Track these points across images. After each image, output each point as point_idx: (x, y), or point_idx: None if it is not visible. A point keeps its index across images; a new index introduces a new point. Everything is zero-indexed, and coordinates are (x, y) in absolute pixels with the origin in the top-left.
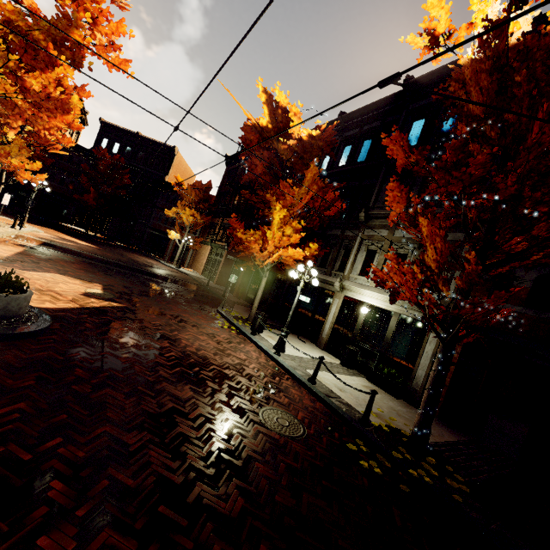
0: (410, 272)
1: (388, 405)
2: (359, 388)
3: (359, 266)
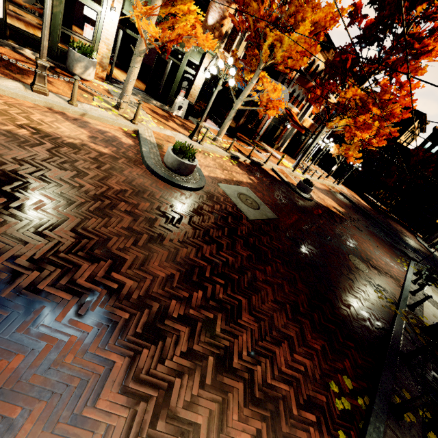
0: None
1: None
2: None
3: None
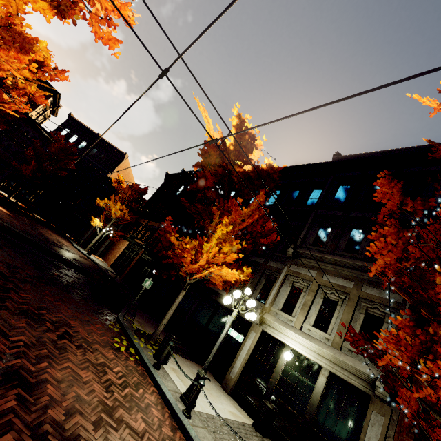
0: None
1: None
2: None
3: (282, 301)
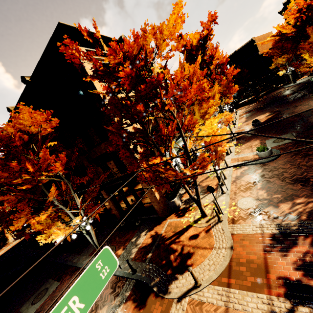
0: None
1: None
2: None
3: None
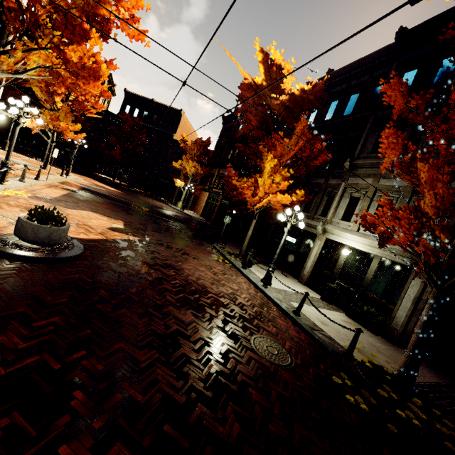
0: (406, 218)
1: (367, 341)
2: (339, 322)
3: (342, 212)
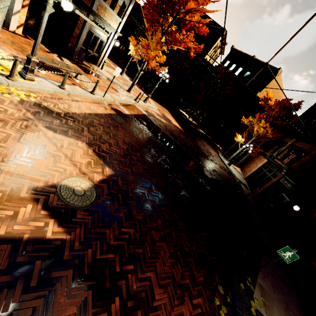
0: None
1: None
2: None
3: None
